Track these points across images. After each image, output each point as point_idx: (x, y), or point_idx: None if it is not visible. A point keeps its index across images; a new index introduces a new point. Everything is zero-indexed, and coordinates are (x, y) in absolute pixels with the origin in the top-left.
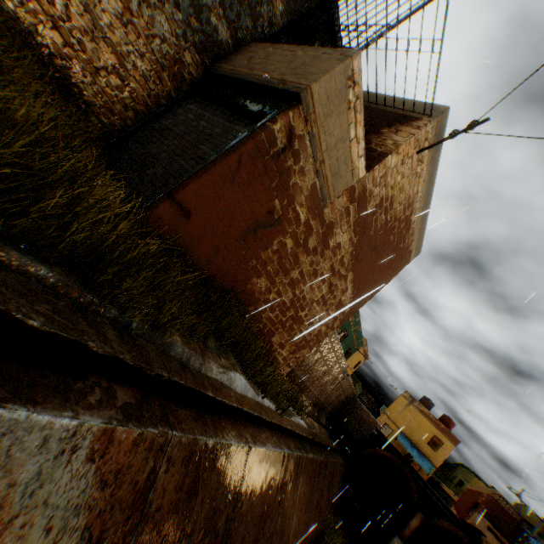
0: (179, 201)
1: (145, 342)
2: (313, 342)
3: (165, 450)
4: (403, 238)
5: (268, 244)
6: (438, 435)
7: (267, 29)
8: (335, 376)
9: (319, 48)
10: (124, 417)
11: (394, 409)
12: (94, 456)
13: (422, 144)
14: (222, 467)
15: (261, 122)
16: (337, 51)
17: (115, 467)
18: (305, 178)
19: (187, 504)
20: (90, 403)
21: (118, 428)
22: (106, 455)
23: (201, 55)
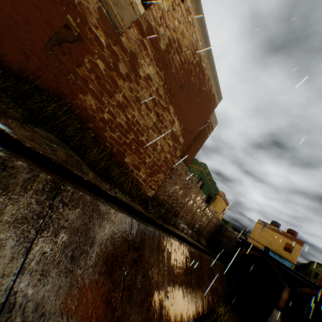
0: None
1: None
2: (164, 167)
3: None
4: (202, 82)
5: (79, 61)
6: (288, 242)
7: None
8: (198, 204)
9: None
10: None
11: (255, 233)
12: None
13: None
14: None
15: None
16: None
17: None
18: (89, 1)
19: None
20: None
21: None
22: None
23: None
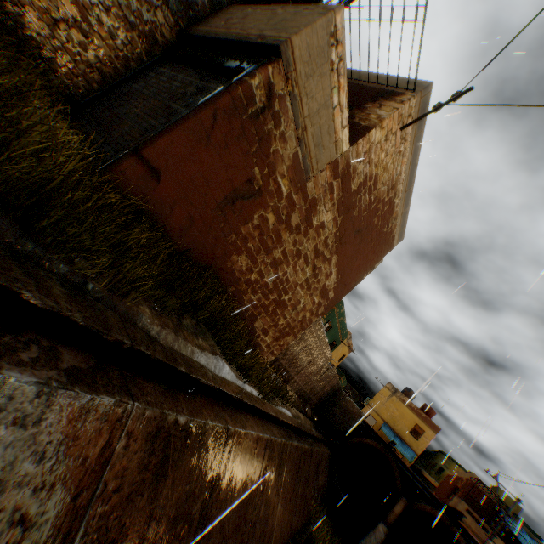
0: (147, 159)
1: (105, 307)
2: (297, 328)
3: (124, 423)
4: (386, 222)
5: (248, 217)
6: (419, 424)
7: None
8: (320, 367)
9: (300, 6)
10: (69, 381)
11: (378, 400)
12: (26, 422)
13: (405, 121)
14: (196, 447)
15: (238, 77)
16: (318, 7)
17: (56, 437)
18: (287, 146)
19: (154, 486)
20: (21, 359)
21: (60, 391)
22: (43, 422)
23: (174, 16)
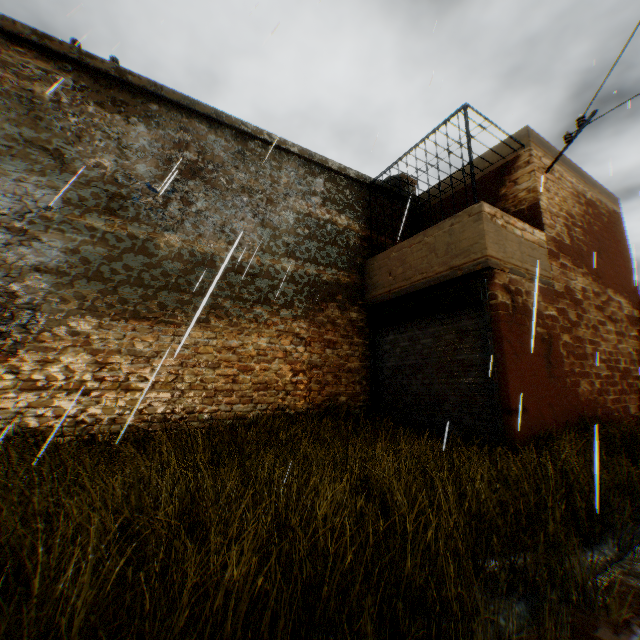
0: (515, 408)
1: None
2: None
3: None
4: (598, 215)
5: (559, 358)
6: None
7: (361, 243)
8: None
9: (438, 224)
10: None
11: None
12: None
13: (541, 165)
14: None
15: (486, 306)
16: (459, 216)
17: None
18: (531, 293)
19: None
20: None
21: None
22: None
23: (355, 304)
